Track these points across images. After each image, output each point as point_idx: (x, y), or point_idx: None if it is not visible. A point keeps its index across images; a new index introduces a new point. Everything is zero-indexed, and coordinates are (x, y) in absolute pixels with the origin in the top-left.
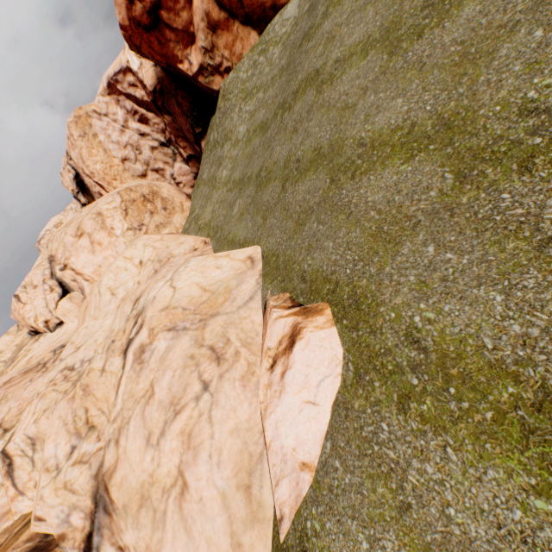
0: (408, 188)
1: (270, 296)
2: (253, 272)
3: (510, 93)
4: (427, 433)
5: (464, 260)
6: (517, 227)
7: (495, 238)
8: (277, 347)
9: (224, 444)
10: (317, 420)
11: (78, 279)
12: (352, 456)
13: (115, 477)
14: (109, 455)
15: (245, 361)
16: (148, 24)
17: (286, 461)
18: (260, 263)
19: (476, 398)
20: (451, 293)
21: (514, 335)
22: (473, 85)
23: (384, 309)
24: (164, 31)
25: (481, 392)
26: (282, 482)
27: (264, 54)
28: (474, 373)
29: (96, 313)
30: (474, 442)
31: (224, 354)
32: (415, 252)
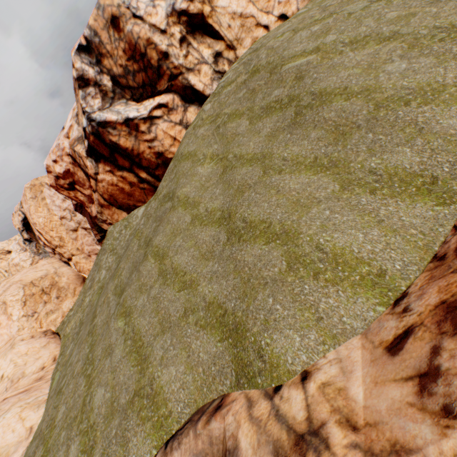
0: None
1: None
2: (25, 443)
3: None
4: None
5: None
6: None
7: None
8: None
9: None
10: None
11: None
12: None
13: None
14: None
15: None
16: (68, 187)
17: None
18: (33, 435)
19: None
20: None
21: None
22: (57, 440)
23: None
24: (78, 192)
25: None
26: None
27: (125, 229)
28: None
29: None
30: None
31: None
32: None
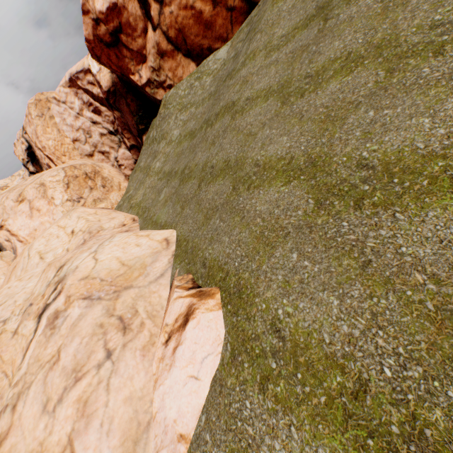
0: (284, 205)
1: (177, 275)
2: (167, 252)
3: (352, 150)
4: (278, 412)
5: (316, 268)
6: (351, 249)
7: (336, 254)
8: (173, 323)
9: (117, 412)
10: (198, 394)
11: (12, 240)
12: (220, 430)
13: (4, 445)
14: (3, 421)
15: (148, 332)
16: (109, 42)
17: (167, 432)
18: (173, 245)
19: (315, 383)
20: (305, 293)
21: (343, 334)
22: (331, 139)
23: (258, 300)
24: (122, 49)
25: (319, 378)
26: (161, 452)
27: (199, 80)
28: (316, 362)
29: (22, 274)
30: (311, 423)
31: (131, 324)
32: (284, 256)
